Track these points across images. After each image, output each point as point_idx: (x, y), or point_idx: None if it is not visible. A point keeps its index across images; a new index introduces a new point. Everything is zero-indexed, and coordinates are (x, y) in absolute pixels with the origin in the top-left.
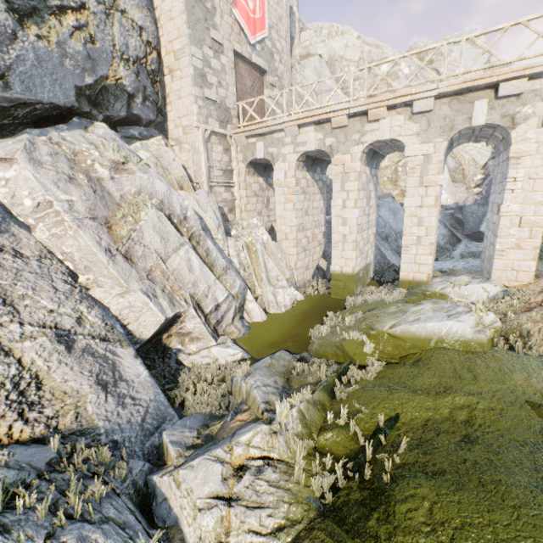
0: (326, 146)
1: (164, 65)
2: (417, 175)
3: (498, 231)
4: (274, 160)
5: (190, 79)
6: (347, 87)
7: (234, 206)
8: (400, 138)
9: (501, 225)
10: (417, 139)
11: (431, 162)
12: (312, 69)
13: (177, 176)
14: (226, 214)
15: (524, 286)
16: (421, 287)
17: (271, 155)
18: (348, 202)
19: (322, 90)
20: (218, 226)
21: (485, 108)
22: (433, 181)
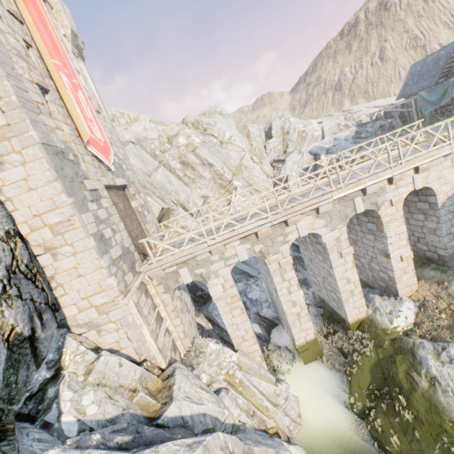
0: (256, 252)
1: (30, 244)
2: (335, 251)
3: (392, 268)
4: (205, 279)
5: (93, 251)
6: (162, 160)
7: (173, 340)
8: (315, 231)
9: (393, 264)
10: (326, 229)
11: (341, 241)
12: (133, 155)
13: (135, 381)
14: (175, 357)
15: (418, 293)
16: (369, 323)
17: (201, 275)
18: (291, 287)
19: (151, 170)
20: (217, 401)
21: (361, 201)
22: (348, 252)
